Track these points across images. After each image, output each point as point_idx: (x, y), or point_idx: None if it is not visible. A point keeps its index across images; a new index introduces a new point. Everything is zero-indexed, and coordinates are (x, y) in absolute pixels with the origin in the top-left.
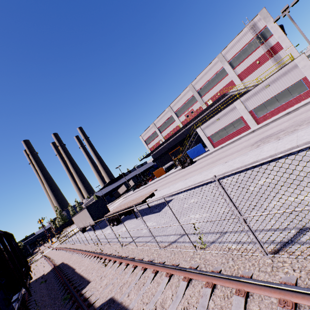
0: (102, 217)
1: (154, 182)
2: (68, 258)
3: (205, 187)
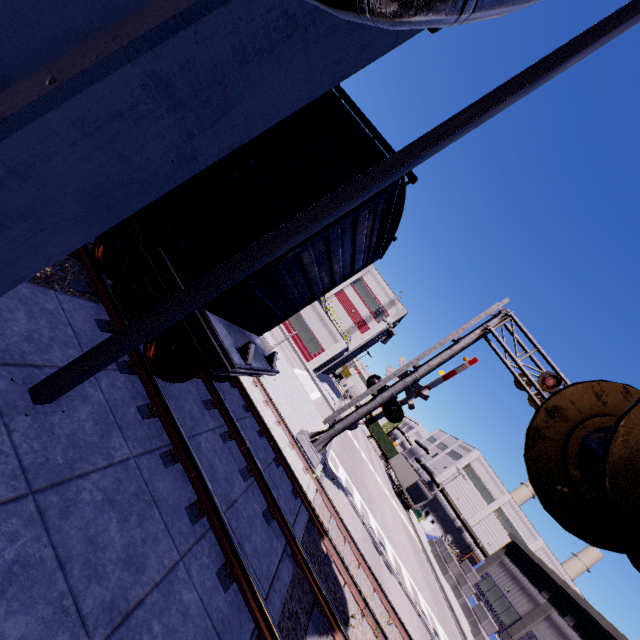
0: None
1: None
2: None
3: None
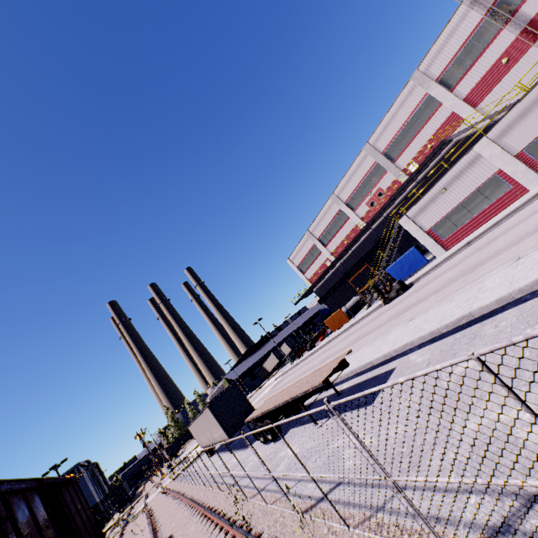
0: (241, 424)
1: (329, 340)
2: (181, 525)
3: (483, 328)
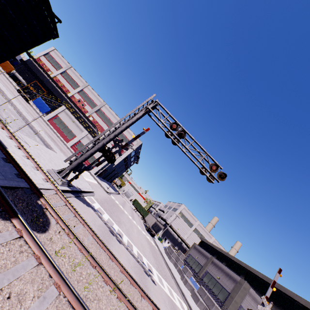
0: None
1: None
2: None
3: None
